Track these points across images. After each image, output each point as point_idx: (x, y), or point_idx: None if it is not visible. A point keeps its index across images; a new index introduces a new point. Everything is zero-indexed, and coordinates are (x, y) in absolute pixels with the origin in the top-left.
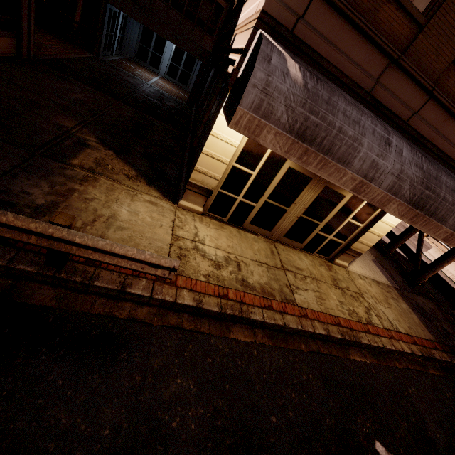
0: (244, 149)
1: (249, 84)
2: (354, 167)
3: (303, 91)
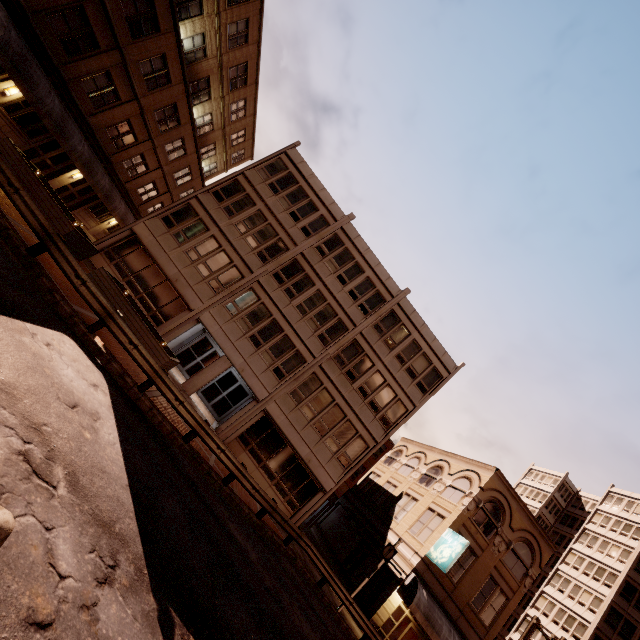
0: (396, 609)
1: (416, 596)
2: (441, 637)
3: (427, 602)
